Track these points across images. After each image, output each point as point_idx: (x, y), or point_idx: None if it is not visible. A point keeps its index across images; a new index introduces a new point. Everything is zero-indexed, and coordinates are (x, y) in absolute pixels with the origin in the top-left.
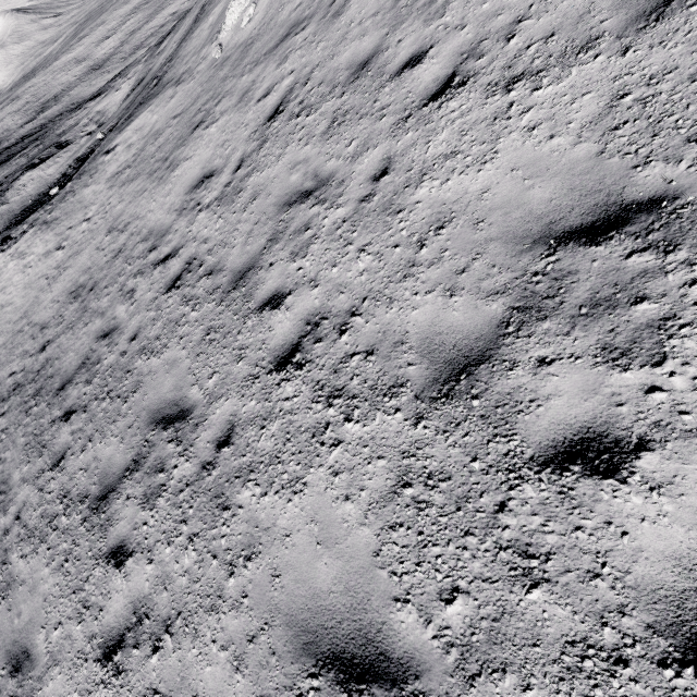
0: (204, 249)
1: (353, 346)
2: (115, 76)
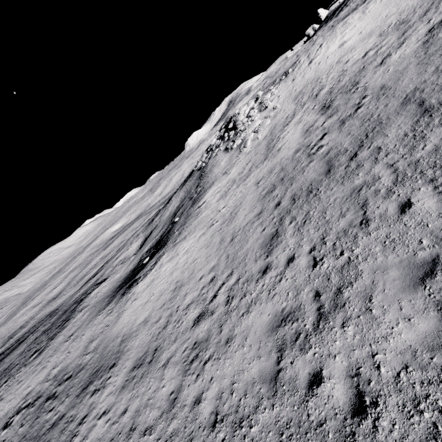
0: (343, 116)
1: (439, 50)
2: (102, 266)
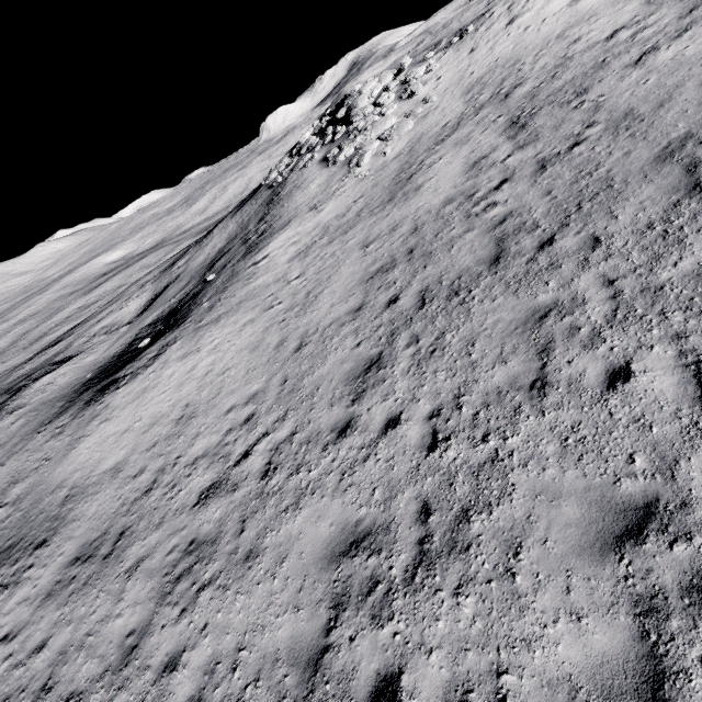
0: (546, 153)
1: None
2: (73, 327)
